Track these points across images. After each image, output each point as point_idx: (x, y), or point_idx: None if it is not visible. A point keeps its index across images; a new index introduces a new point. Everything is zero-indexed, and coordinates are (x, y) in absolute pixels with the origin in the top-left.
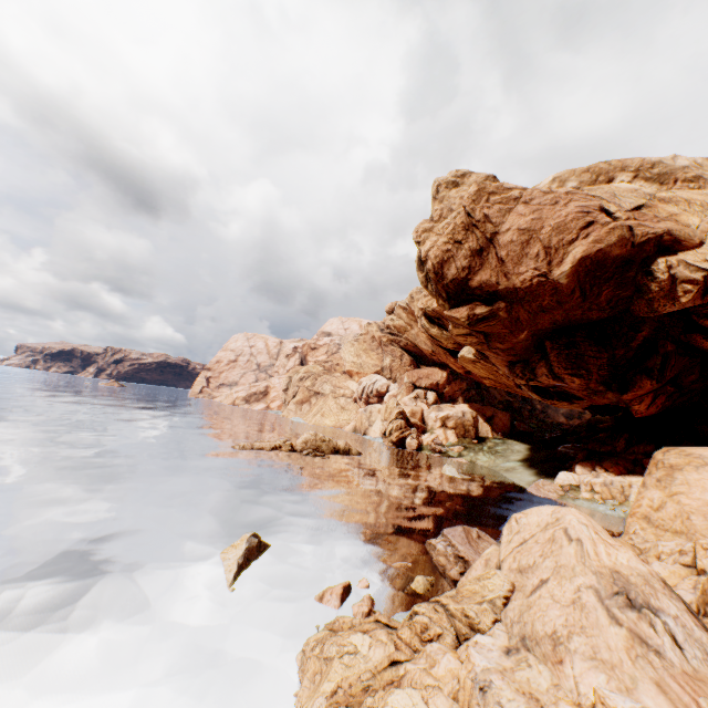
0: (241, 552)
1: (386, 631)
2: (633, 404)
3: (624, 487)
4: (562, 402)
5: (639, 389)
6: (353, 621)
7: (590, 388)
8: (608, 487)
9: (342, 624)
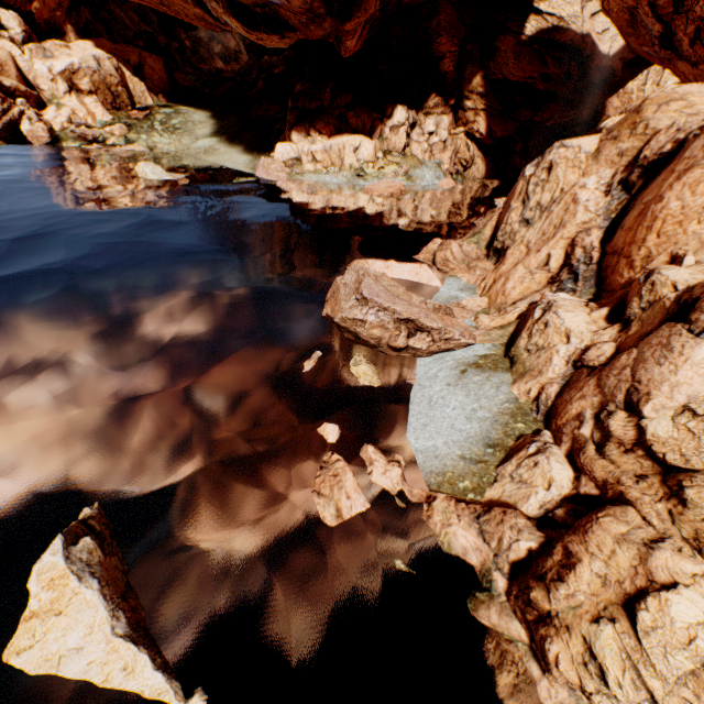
0: (103, 613)
1: (673, 552)
2: (348, 39)
3: (341, 151)
4: (273, 36)
5: (364, 16)
6: (595, 570)
7: (312, 12)
8: (330, 154)
9: (590, 591)
